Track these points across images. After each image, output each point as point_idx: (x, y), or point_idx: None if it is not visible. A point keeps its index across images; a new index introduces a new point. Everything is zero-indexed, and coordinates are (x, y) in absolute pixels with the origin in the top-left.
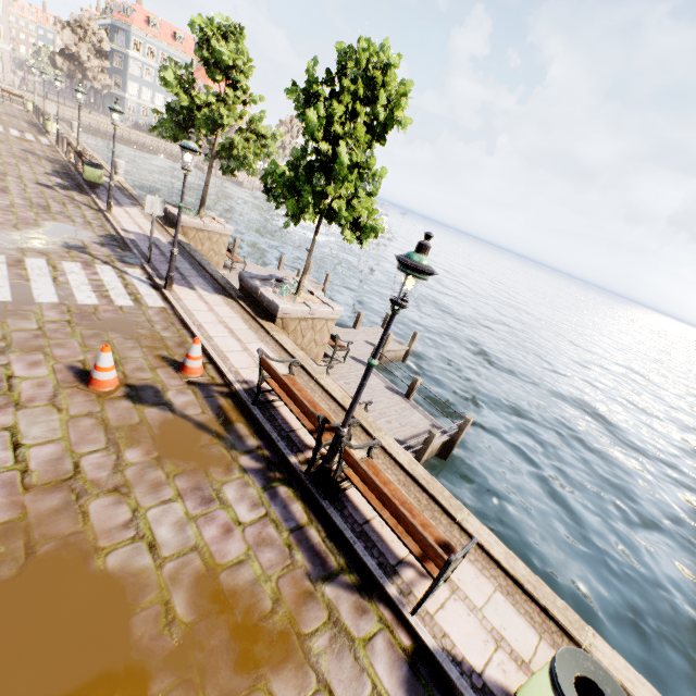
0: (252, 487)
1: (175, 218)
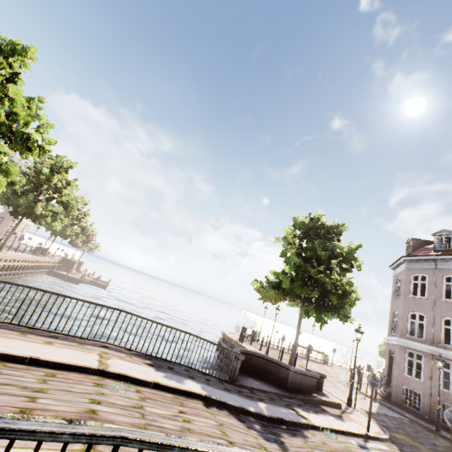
0: None
1: None
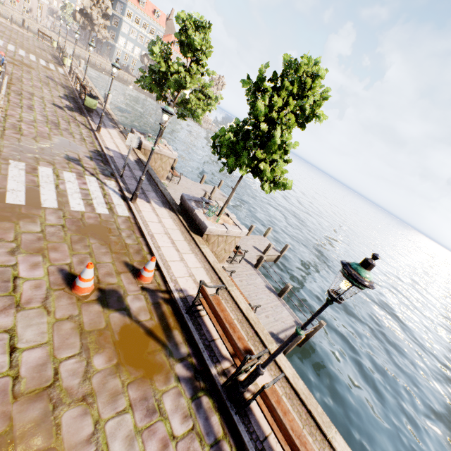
0: (184, 397)
1: (141, 143)
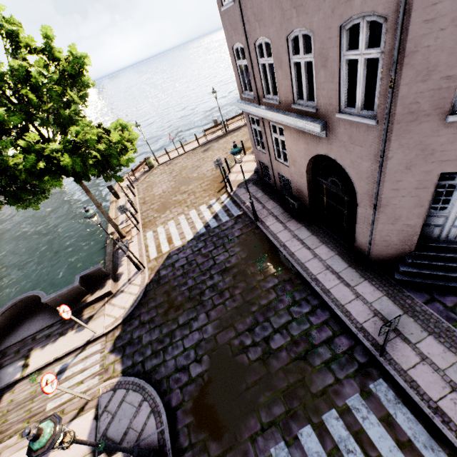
0: None
1: None
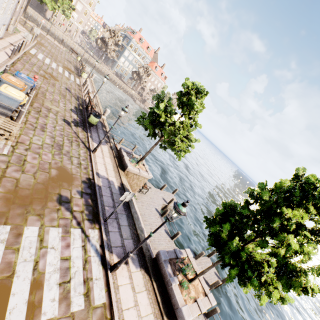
0: None
1: (126, 166)
